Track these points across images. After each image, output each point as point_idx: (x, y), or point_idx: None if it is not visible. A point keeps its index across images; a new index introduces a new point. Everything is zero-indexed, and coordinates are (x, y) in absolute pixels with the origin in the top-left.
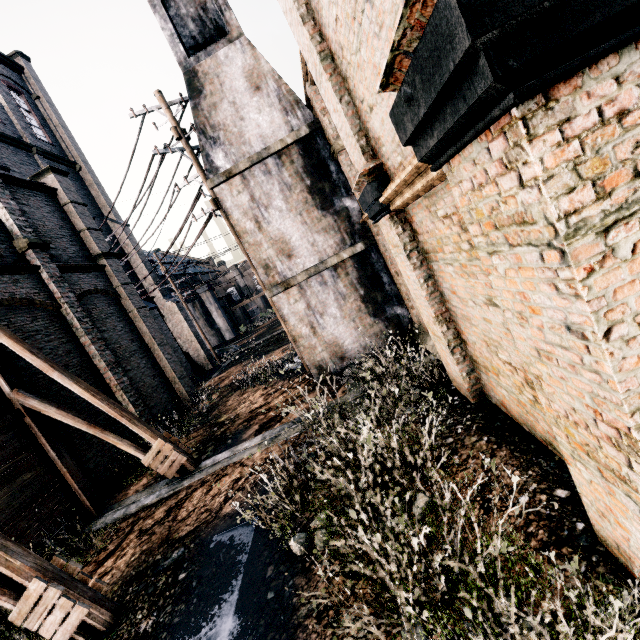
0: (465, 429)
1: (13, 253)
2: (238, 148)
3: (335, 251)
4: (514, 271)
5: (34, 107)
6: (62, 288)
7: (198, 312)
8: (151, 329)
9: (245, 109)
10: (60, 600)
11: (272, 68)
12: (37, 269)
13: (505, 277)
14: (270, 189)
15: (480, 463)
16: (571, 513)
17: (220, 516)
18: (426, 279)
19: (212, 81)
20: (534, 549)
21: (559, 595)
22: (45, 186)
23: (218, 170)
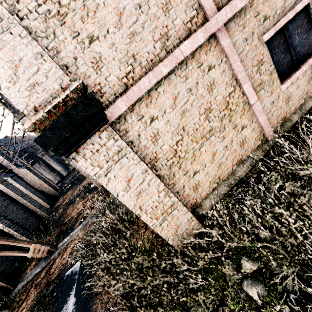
0: None
1: None
2: None
3: None
4: None
5: None
6: None
7: (43, 166)
8: (13, 190)
9: None
10: None
11: None
12: None
13: None
14: None
15: None
16: None
17: (67, 265)
18: None
19: None
20: (154, 237)
21: (156, 248)
22: None
23: (19, 111)
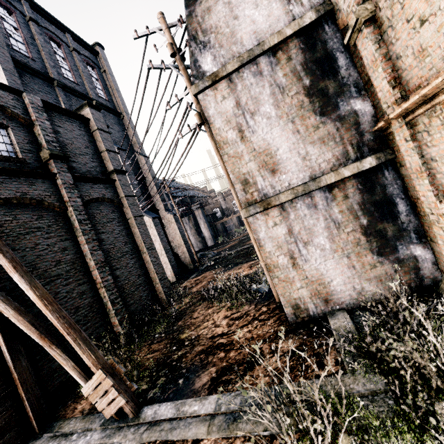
0: None
1: (37, 161)
2: (228, 49)
3: (332, 167)
4: None
5: (101, 77)
6: (71, 193)
7: (191, 223)
8: (143, 235)
9: (240, 7)
10: None
11: None
12: (54, 176)
13: None
14: (259, 92)
15: None
16: None
17: None
18: None
19: None
20: None
21: None
22: (80, 116)
23: (204, 75)
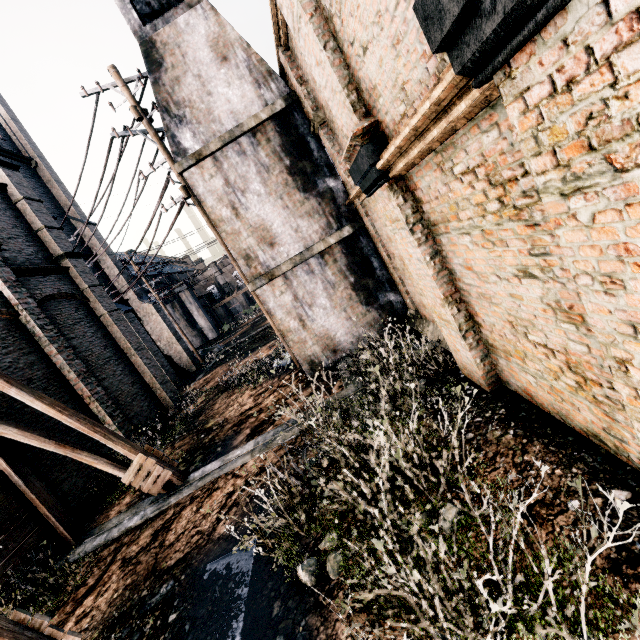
0: (485, 422)
1: None
2: (207, 127)
3: (321, 236)
4: (614, 213)
5: None
6: (19, 293)
7: (178, 313)
8: (126, 333)
9: (212, 82)
10: None
11: (239, 35)
12: None
13: (591, 226)
14: (246, 171)
15: (511, 462)
16: (638, 520)
17: (213, 539)
18: (432, 256)
19: (173, 52)
20: (602, 569)
21: None
22: None
23: (186, 152)
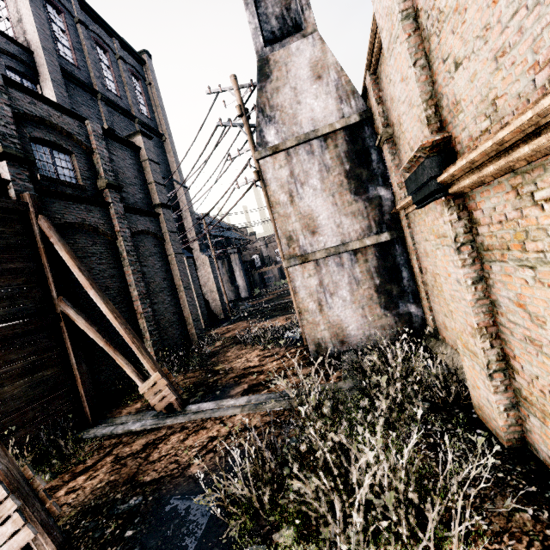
0: (495, 483)
1: (94, 189)
2: (289, 127)
3: (359, 236)
4: None
5: (145, 90)
6: (122, 224)
7: (225, 269)
8: (182, 273)
9: (303, 94)
10: (14, 514)
11: (336, 61)
12: (108, 205)
13: None
14: (309, 168)
15: None
16: None
17: (185, 475)
18: (475, 281)
19: (280, 68)
20: None
21: None
22: (133, 144)
23: (267, 144)
